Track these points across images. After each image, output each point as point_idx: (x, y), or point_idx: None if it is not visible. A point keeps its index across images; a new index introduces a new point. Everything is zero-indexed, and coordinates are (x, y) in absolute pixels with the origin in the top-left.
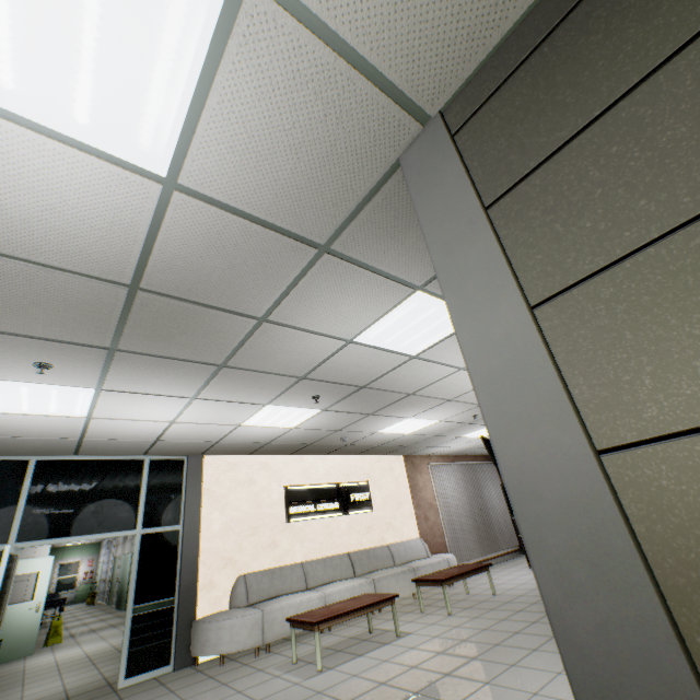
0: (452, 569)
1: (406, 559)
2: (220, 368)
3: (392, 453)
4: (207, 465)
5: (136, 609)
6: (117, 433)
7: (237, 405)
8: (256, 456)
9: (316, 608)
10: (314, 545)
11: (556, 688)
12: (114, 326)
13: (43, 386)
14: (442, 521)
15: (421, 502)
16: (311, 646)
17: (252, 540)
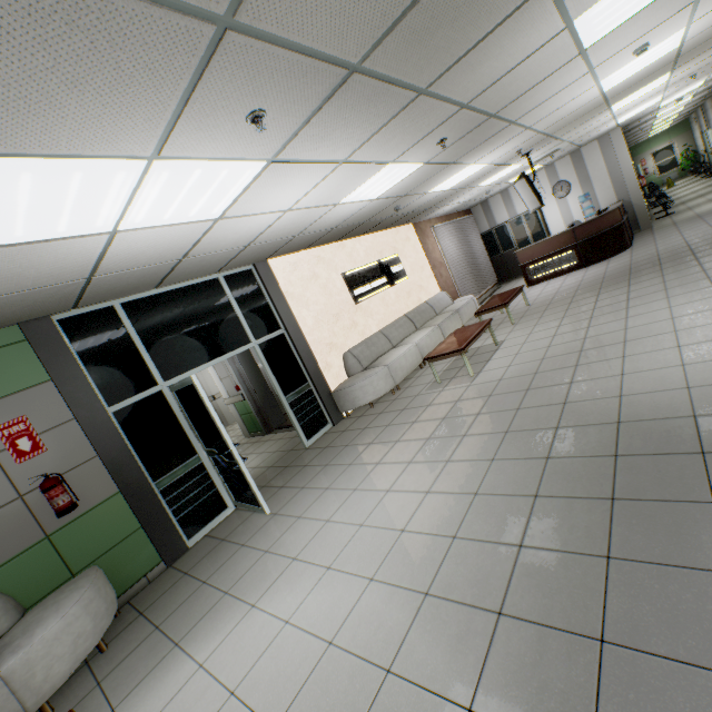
0: (497, 298)
1: (441, 309)
2: (414, 98)
3: (407, 223)
4: (274, 270)
5: (288, 399)
6: (221, 242)
7: (367, 168)
8: (308, 252)
9: (436, 348)
10: (380, 317)
11: (682, 312)
12: (401, 10)
13: (219, 165)
14: (451, 275)
15: (435, 263)
16: (431, 375)
17: (339, 326)
